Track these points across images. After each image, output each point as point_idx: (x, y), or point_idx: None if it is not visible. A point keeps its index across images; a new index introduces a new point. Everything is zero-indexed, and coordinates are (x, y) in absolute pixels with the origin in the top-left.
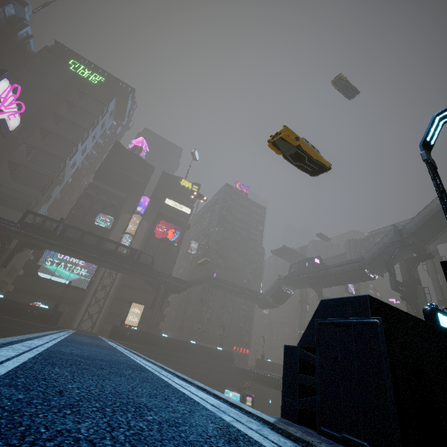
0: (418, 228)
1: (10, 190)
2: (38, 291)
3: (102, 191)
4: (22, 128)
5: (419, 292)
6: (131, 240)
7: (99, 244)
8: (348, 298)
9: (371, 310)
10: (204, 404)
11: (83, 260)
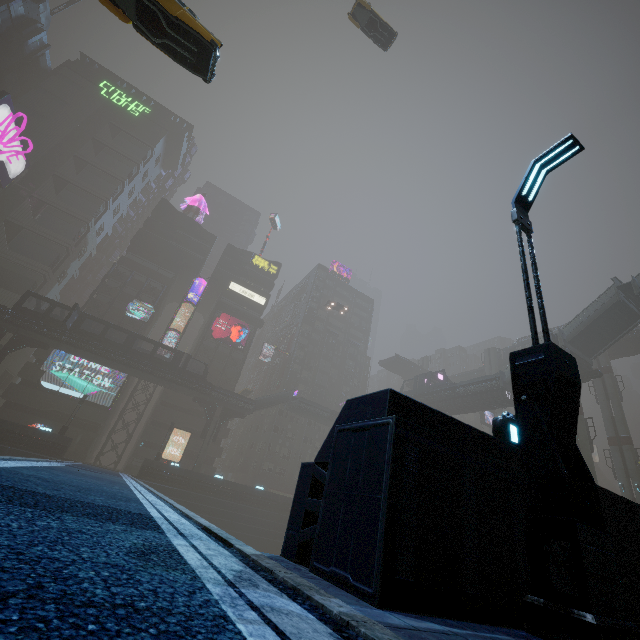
0: (580, 333)
1: (6, 262)
2: (39, 408)
3: (139, 269)
4: (28, 176)
5: (579, 424)
6: (178, 340)
7: (129, 343)
8: (371, 395)
9: (389, 408)
10: (168, 531)
11: (106, 366)
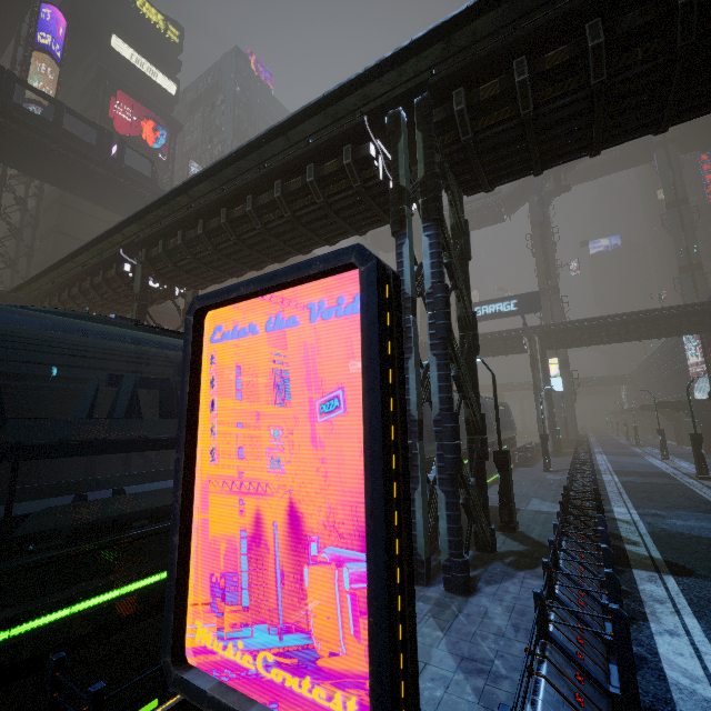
0: None
1: None
2: None
3: None
4: None
5: (549, 232)
6: None
7: (4, 89)
8: None
9: None
10: None
11: None
